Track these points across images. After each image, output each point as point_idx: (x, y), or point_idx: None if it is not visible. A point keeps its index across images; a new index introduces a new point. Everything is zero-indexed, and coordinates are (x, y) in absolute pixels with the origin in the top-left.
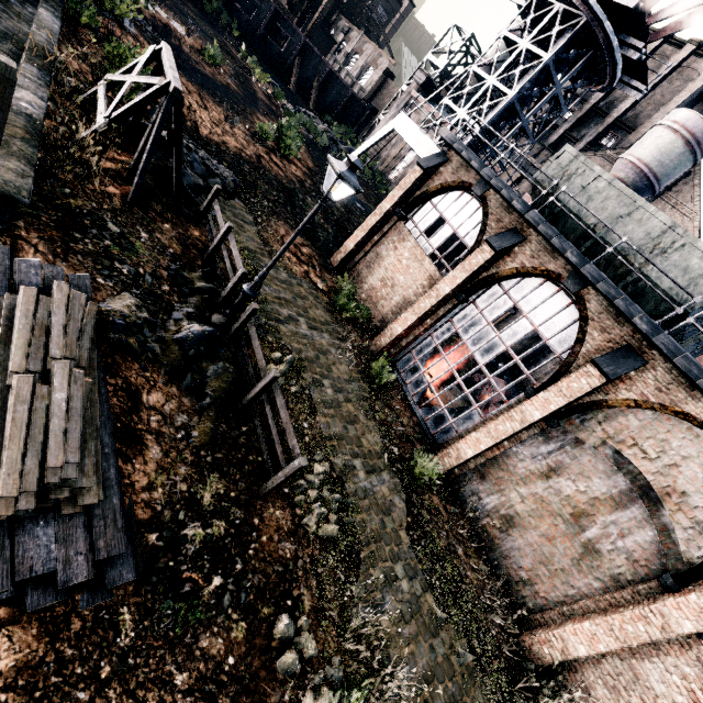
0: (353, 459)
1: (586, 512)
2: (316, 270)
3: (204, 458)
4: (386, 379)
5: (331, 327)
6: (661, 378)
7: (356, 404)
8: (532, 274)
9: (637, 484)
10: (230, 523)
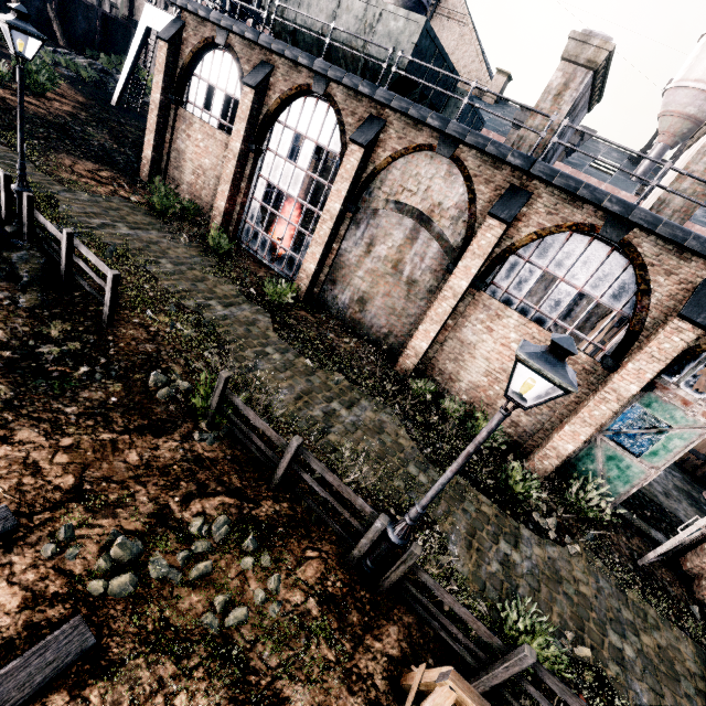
0: (207, 301)
1: (399, 260)
2: (126, 188)
3: (41, 314)
4: (226, 246)
5: (158, 226)
6: (398, 128)
7: (202, 271)
8: (292, 96)
9: (415, 217)
10: (85, 343)
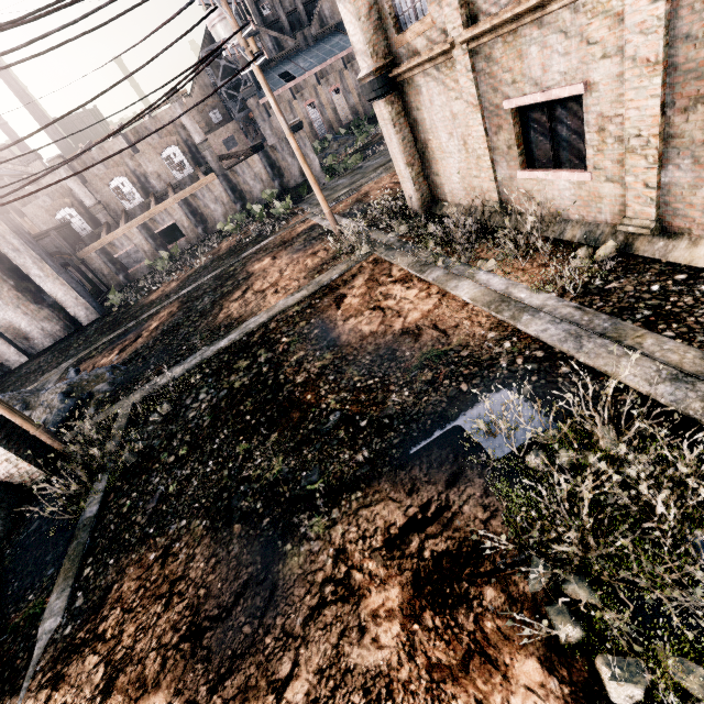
0: None
1: None
2: None
3: None
4: None
5: None
6: None
7: None
8: None
9: None
10: None
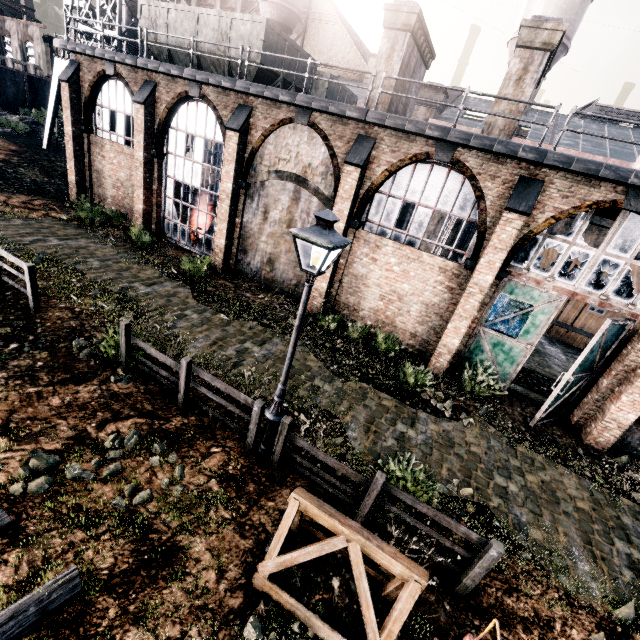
0: (131, 284)
1: (290, 219)
2: (57, 211)
3: None
4: (148, 240)
5: (87, 235)
6: (263, 110)
7: (128, 262)
8: (176, 104)
9: (294, 180)
10: (15, 327)
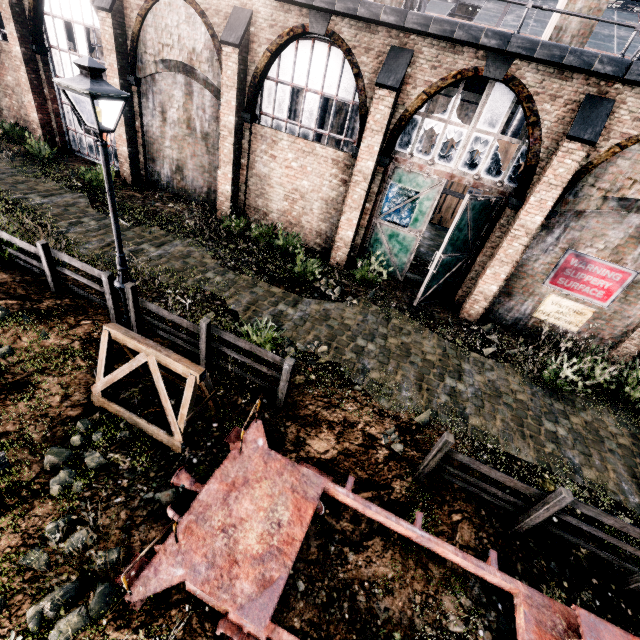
0: (25, 196)
1: (188, 118)
2: None
3: None
4: (48, 153)
5: None
6: None
7: (25, 176)
8: None
9: (182, 71)
10: None
